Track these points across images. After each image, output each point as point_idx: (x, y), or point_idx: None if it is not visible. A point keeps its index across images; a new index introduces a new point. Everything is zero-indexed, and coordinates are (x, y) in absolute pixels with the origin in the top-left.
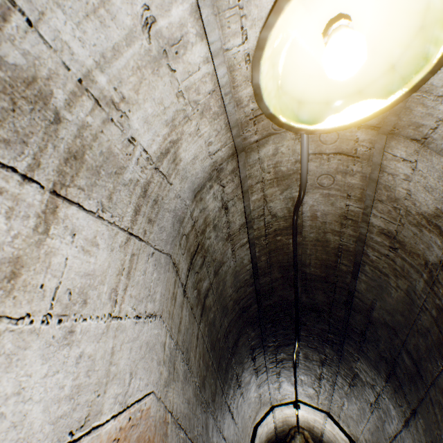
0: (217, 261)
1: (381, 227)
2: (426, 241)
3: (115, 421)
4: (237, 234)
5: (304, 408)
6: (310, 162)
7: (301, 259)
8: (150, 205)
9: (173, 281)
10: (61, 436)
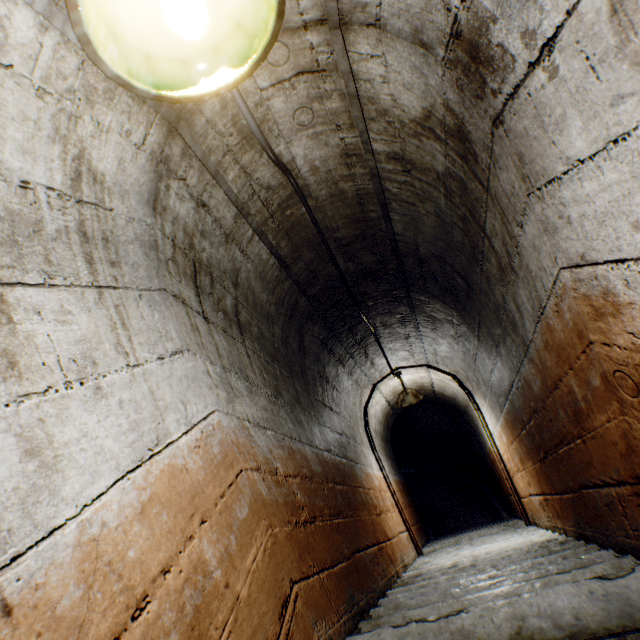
0: (229, 272)
1: (387, 152)
2: (429, 152)
3: (188, 436)
4: (236, 231)
5: (407, 372)
6: (274, 99)
7: (327, 226)
8: (102, 248)
9: (184, 314)
10: (143, 453)
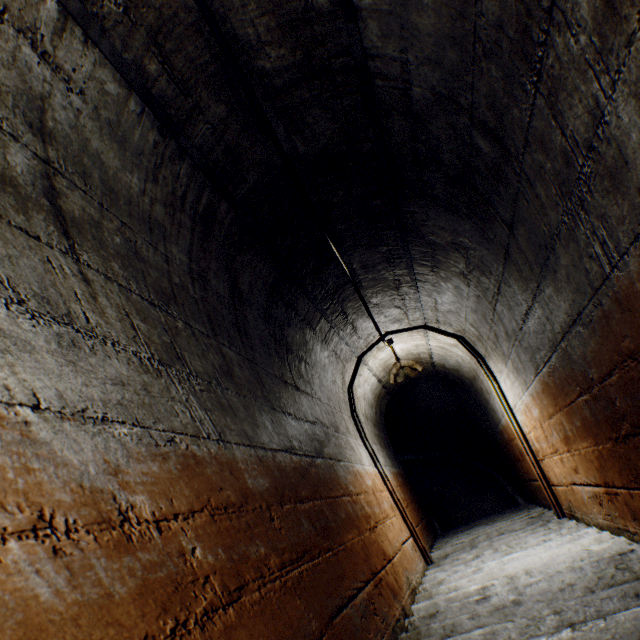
0: (9, 92)
1: None
2: None
3: None
4: None
5: (400, 340)
6: None
7: (237, 36)
8: None
9: None
10: None
